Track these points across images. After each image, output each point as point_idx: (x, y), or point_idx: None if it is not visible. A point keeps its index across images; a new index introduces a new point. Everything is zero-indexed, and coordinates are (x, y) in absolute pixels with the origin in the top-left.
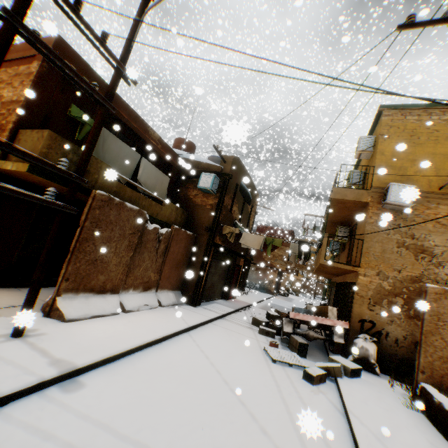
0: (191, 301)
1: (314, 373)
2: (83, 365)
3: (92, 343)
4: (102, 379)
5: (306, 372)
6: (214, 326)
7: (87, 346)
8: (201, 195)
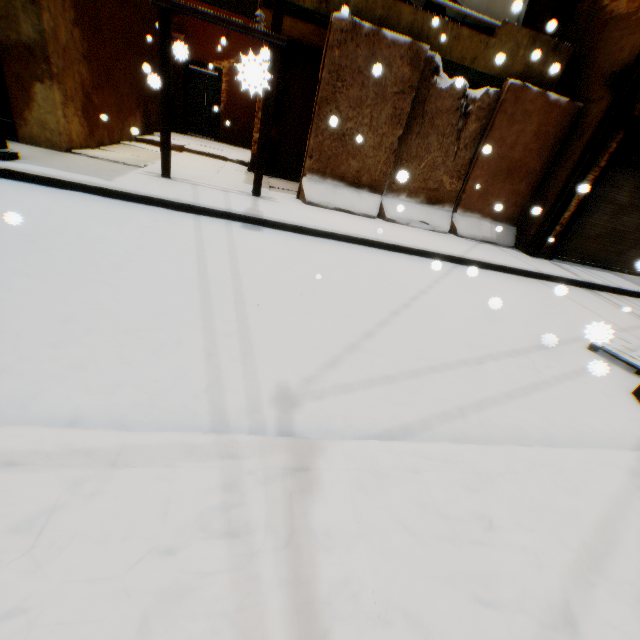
0: (527, 245)
1: None
2: (269, 219)
3: (301, 215)
4: (278, 235)
5: None
6: (534, 283)
7: (293, 214)
8: None
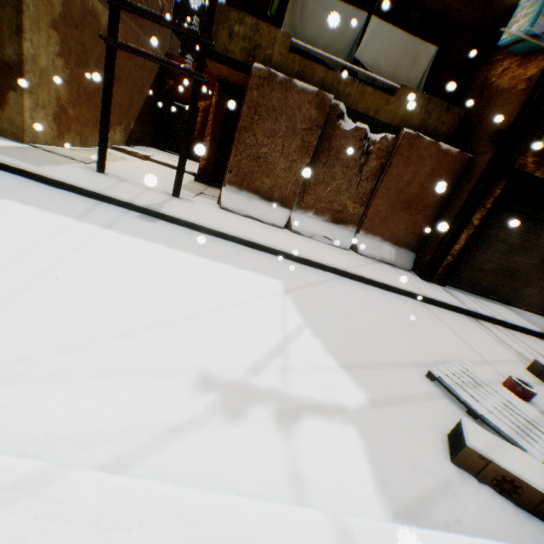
0: (422, 270)
1: (475, 443)
2: (166, 213)
3: (202, 215)
4: (167, 228)
5: (458, 426)
6: (415, 304)
7: (195, 214)
8: (514, 66)
